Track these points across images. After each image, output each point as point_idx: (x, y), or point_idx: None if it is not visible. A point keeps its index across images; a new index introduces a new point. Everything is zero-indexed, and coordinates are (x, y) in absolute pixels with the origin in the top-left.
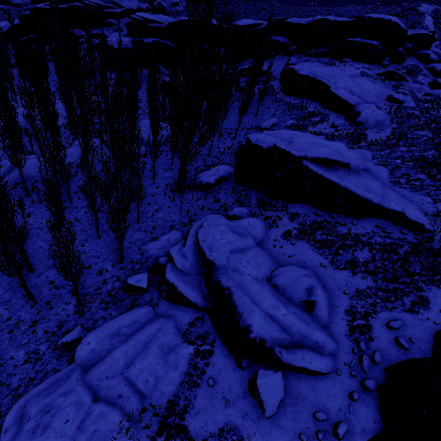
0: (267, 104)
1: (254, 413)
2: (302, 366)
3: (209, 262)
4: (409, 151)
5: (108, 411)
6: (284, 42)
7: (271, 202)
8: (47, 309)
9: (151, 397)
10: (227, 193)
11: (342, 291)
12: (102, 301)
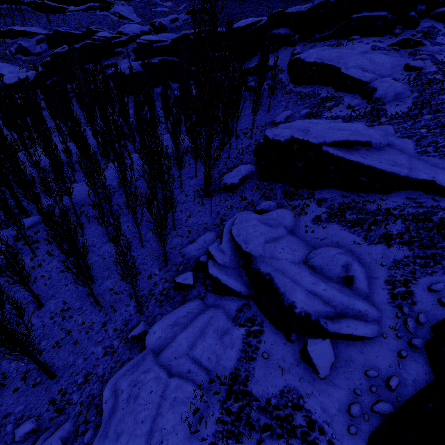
0: (278, 98)
1: (309, 376)
2: (348, 333)
3: (246, 254)
4: (434, 119)
5: (182, 383)
6: (287, 33)
7: (297, 191)
8: (112, 311)
9: (215, 371)
10: (252, 191)
11: (379, 263)
12: (156, 300)
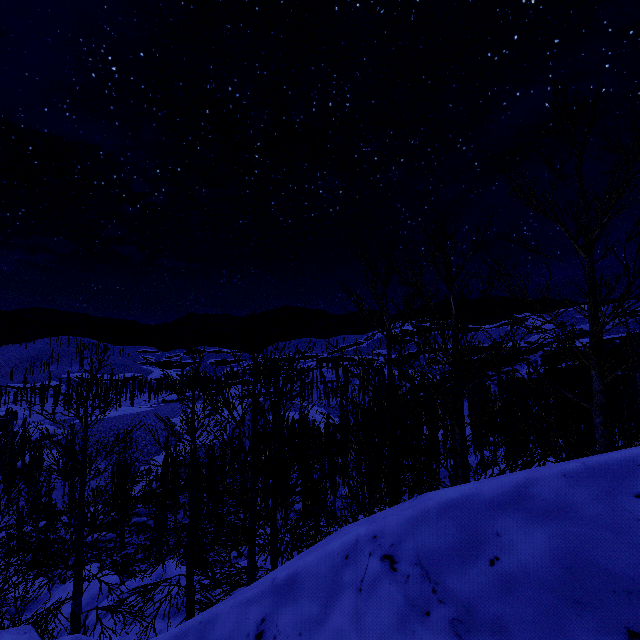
0: None
1: None
2: None
3: None
4: None
5: None
6: None
7: None
8: None
9: None
10: None
11: None
12: None
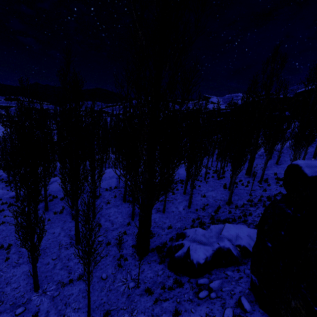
0: None
1: None
2: None
3: None
4: None
5: None
6: None
7: None
8: None
9: None
10: None
11: None
12: None
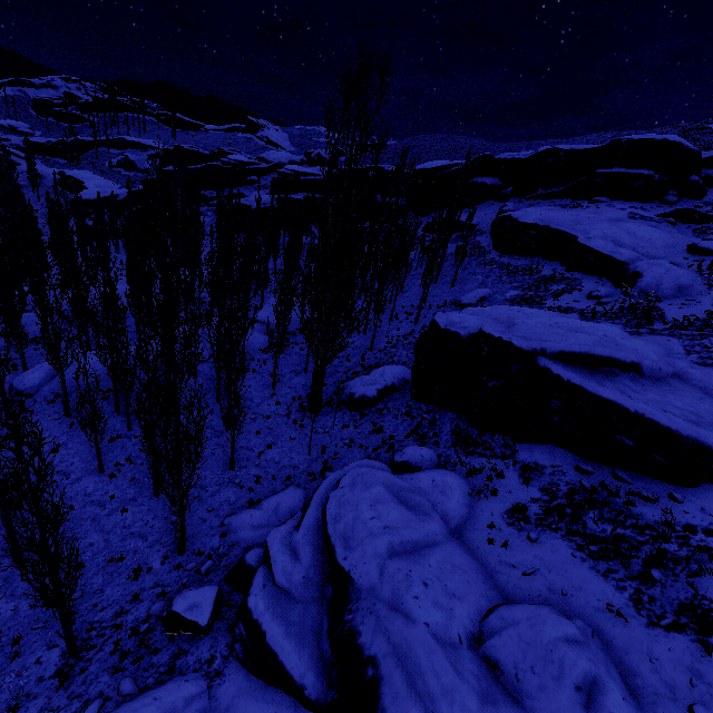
0: (471, 268)
1: None
2: None
3: (341, 575)
4: None
5: None
6: (494, 184)
7: (481, 437)
8: (10, 655)
9: None
10: (398, 417)
11: (683, 705)
12: (116, 647)
